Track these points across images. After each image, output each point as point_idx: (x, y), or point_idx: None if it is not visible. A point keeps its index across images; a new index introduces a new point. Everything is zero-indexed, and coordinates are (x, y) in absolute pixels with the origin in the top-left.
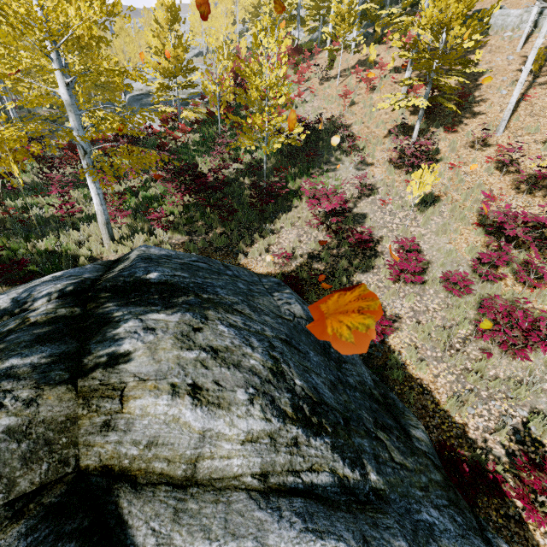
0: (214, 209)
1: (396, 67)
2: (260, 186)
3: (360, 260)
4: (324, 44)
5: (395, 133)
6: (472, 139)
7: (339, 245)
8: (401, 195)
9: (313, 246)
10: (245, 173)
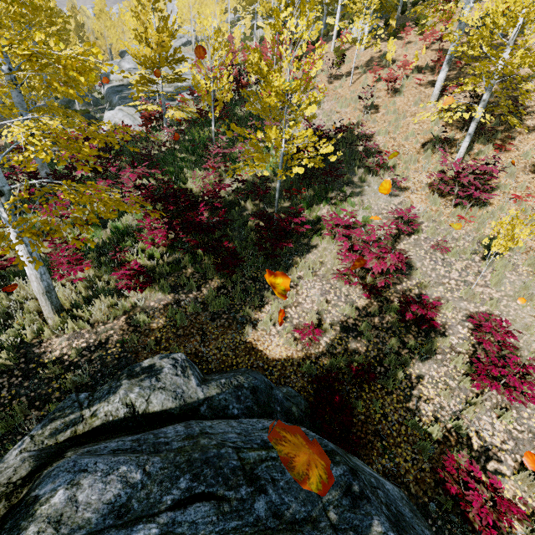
0: (208, 251)
1: (418, 67)
2: (272, 223)
3: (414, 336)
4: (326, 37)
5: (430, 149)
6: (532, 162)
7: (381, 310)
8: (453, 235)
9: (346, 311)
10: (246, 194)
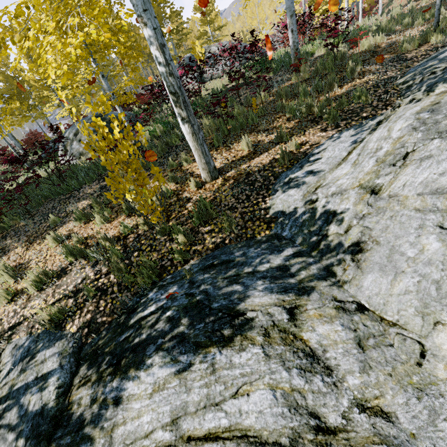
0: None
1: None
2: None
3: None
4: None
5: None
6: None
7: None
8: None
9: None
10: None
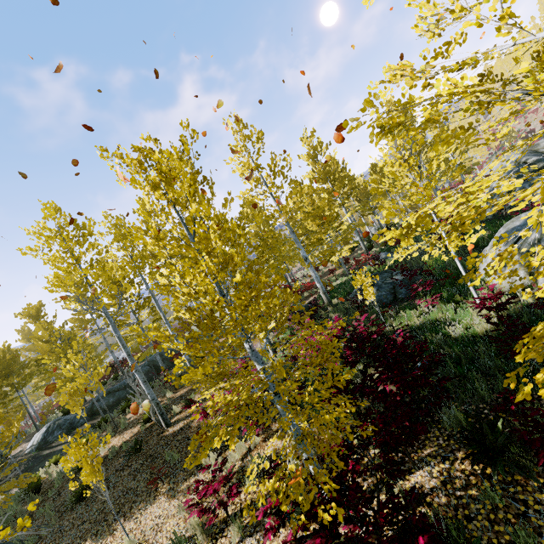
0: None
1: None
2: None
3: None
4: None
5: None
6: None
7: None
8: None
9: None
10: None
